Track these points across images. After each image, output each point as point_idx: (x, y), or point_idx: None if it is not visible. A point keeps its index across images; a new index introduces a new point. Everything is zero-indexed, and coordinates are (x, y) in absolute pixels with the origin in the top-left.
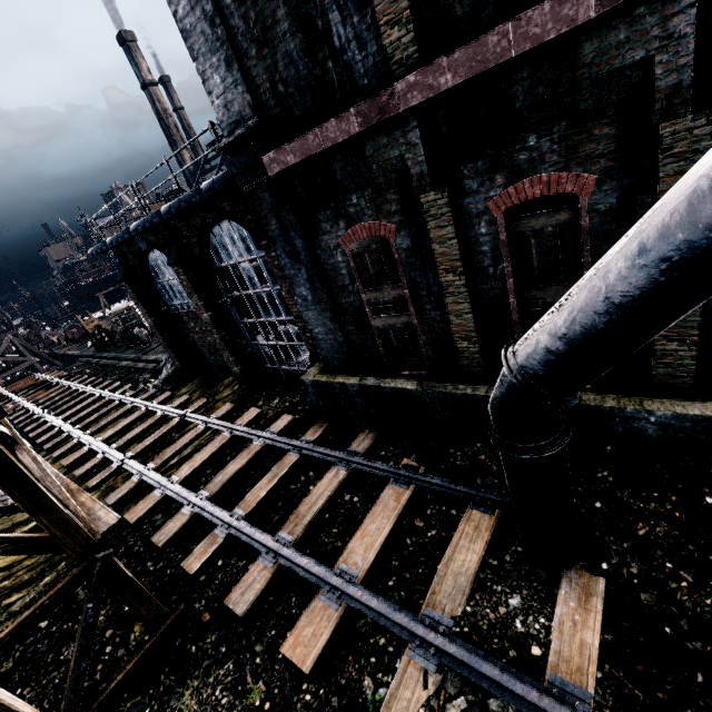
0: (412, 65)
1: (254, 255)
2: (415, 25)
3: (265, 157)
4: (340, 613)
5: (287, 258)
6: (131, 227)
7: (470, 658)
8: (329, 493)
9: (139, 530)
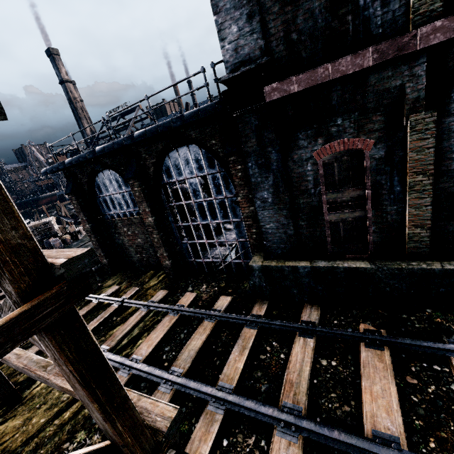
0: (434, 16)
1: (204, 172)
2: None
3: (267, 87)
4: None
5: (257, 169)
6: (97, 149)
7: None
8: (310, 359)
9: None
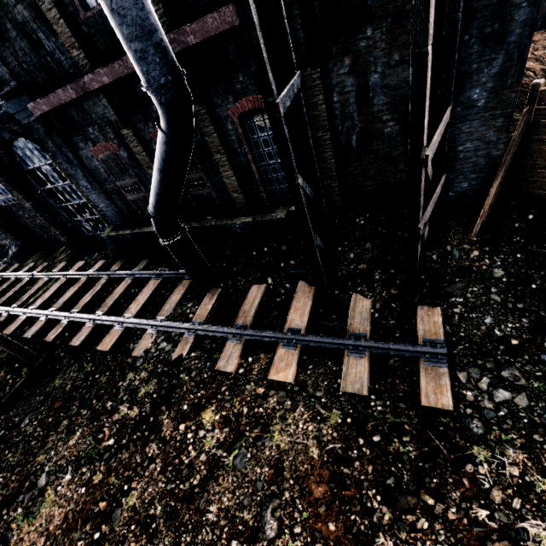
0: (89, 68)
1: (50, 160)
2: (84, 49)
3: (29, 105)
4: (123, 330)
5: (67, 164)
6: None
7: (167, 324)
8: (122, 290)
9: (15, 336)
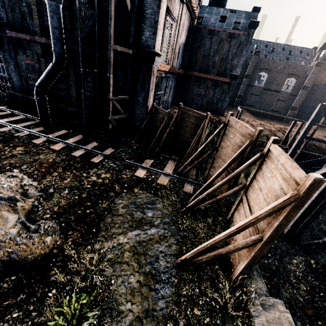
0: (40, 35)
1: None
2: (41, 30)
3: (7, 31)
4: None
5: (9, 57)
6: None
7: (19, 127)
8: (3, 114)
9: None
